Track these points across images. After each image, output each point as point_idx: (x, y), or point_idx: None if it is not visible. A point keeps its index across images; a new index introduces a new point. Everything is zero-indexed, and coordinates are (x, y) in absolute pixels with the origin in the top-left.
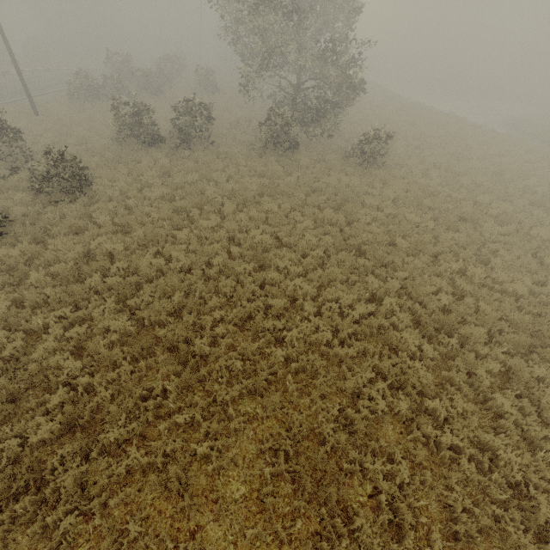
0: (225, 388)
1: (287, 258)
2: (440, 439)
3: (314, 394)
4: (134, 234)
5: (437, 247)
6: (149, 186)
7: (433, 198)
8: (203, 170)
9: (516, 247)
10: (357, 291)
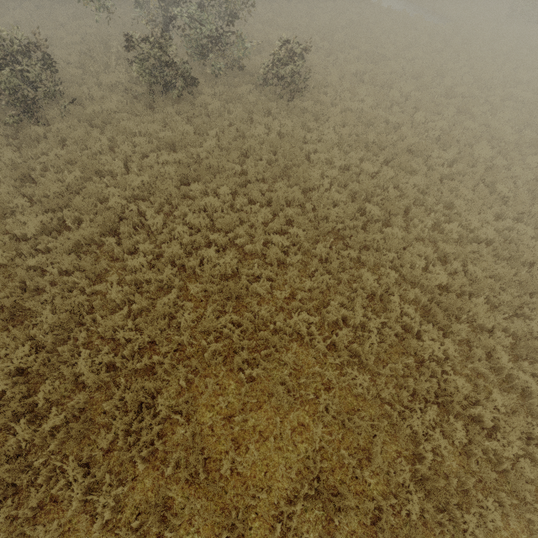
0: (284, 506)
1: (264, 277)
2: (495, 448)
3: (376, 460)
4: (38, 319)
5: (405, 201)
6: (9, 212)
7: (373, 129)
8: (83, 160)
9: (467, 177)
10: (360, 301)
